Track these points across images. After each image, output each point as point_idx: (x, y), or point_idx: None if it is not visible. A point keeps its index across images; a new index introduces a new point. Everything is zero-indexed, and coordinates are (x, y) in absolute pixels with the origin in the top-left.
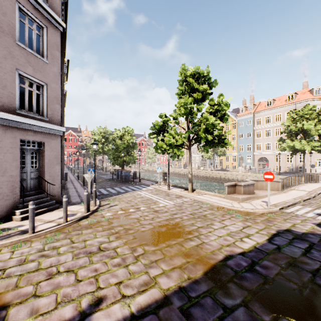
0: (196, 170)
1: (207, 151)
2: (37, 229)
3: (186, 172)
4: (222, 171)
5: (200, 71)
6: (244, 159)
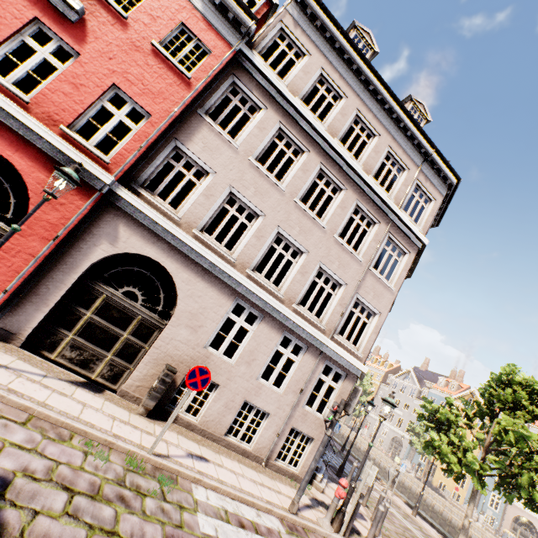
0: (386, 457)
1: (508, 501)
2: (361, 531)
3: (365, 447)
4: (435, 491)
5: (537, 388)
6: (483, 495)
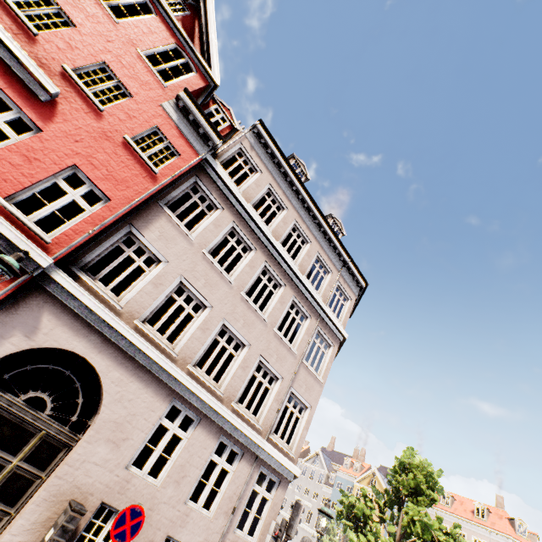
0: None
1: None
2: None
3: None
4: None
5: (430, 470)
6: None
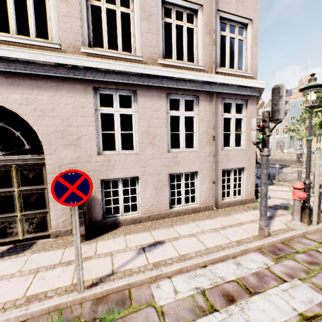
0: (278, 153)
1: None
2: None
3: None
4: None
5: None
6: None
